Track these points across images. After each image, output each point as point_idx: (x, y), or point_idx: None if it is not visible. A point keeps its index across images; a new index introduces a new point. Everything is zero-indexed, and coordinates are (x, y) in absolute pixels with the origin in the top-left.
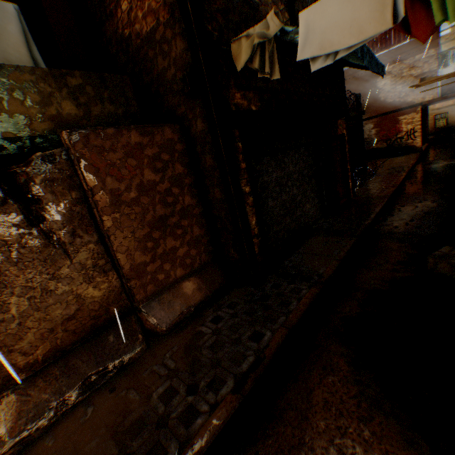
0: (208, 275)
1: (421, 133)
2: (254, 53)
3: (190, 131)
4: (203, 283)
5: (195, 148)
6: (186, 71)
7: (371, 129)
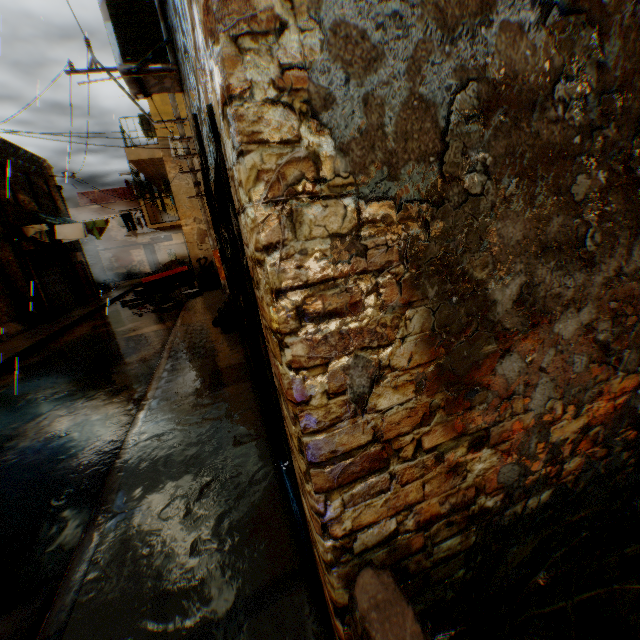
0: (23, 322)
1: (154, 263)
2: (39, 233)
3: (2, 256)
4: (22, 324)
5: (6, 263)
6: (1, 233)
7: (112, 258)
